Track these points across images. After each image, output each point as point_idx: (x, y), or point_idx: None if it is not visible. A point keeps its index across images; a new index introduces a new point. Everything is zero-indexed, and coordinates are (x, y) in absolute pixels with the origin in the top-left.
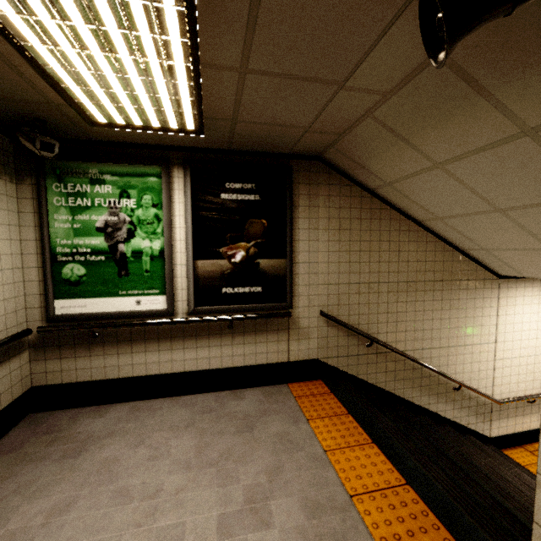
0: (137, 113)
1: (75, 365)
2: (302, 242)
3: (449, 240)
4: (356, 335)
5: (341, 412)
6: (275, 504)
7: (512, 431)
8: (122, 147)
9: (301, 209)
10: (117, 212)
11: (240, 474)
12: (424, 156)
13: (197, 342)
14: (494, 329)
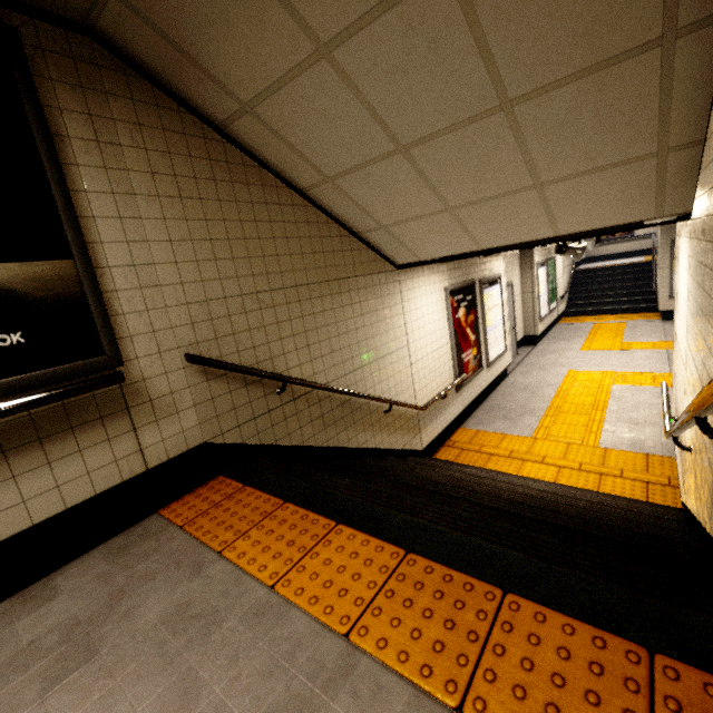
0: None
1: None
2: (103, 221)
3: (343, 220)
4: (258, 381)
5: (273, 505)
6: None
7: (436, 434)
8: None
9: (77, 144)
10: None
11: None
12: (301, 25)
13: None
14: (404, 329)
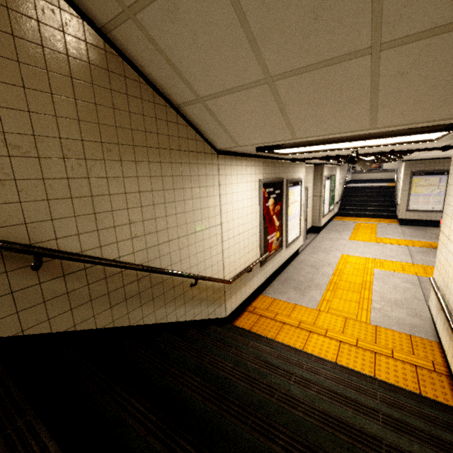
0: None
1: None
2: None
3: (158, 85)
4: None
5: None
6: None
7: (240, 302)
8: None
9: None
10: None
11: None
12: None
13: None
14: (219, 210)
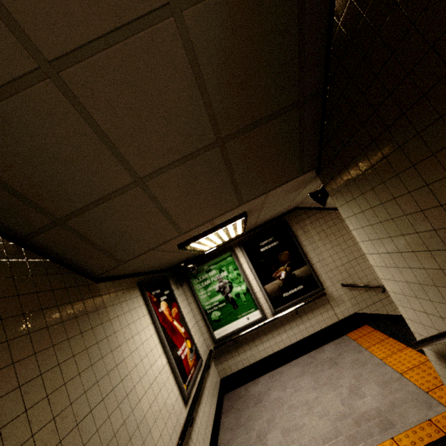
0: (221, 242)
1: (234, 361)
2: (310, 252)
3: None
4: (371, 289)
5: (384, 337)
6: (363, 388)
7: None
8: (211, 251)
9: (301, 236)
10: (221, 280)
11: (341, 383)
12: None
13: (284, 328)
14: None
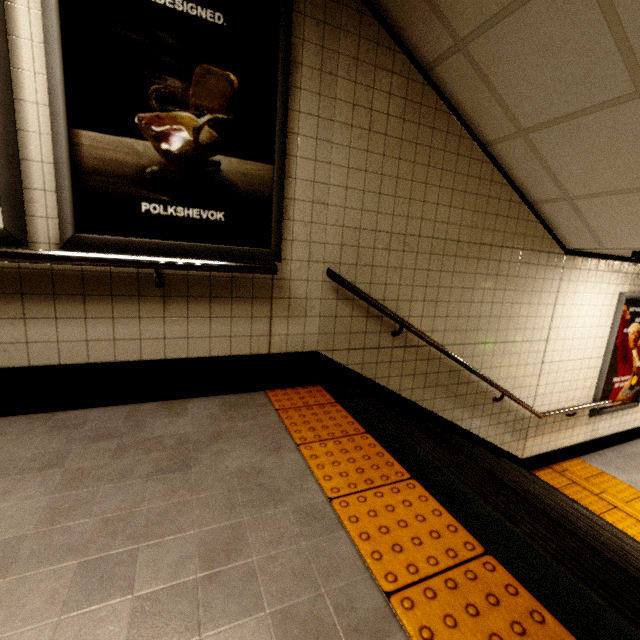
0: None
1: None
2: (303, 139)
3: (520, 184)
4: (379, 316)
5: (355, 430)
6: None
7: (545, 450)
8: None
9: (306, 71)
10: None
11: (138, 568)
12: None
13: (86, 308)
14: (549, 322)
